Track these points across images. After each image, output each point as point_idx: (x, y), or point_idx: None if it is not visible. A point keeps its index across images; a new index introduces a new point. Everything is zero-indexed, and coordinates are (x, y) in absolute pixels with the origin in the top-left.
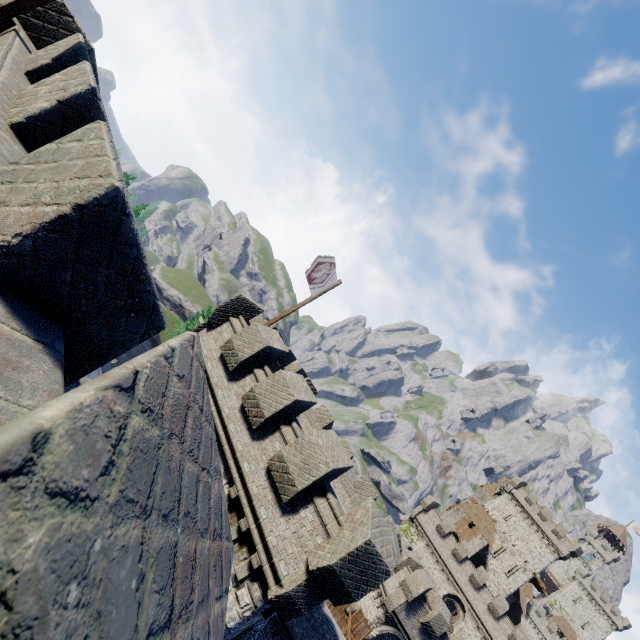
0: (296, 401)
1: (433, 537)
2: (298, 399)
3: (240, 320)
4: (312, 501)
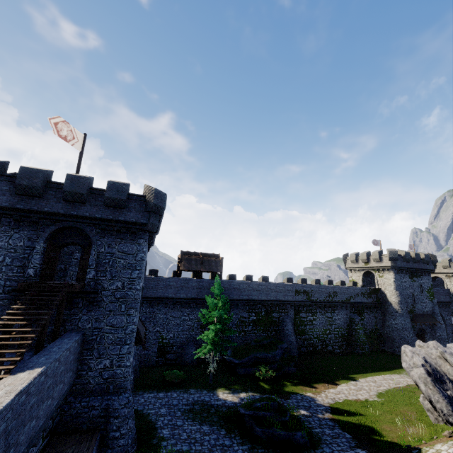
0: None
1: None
2: None
3: None
4: (452, 265)
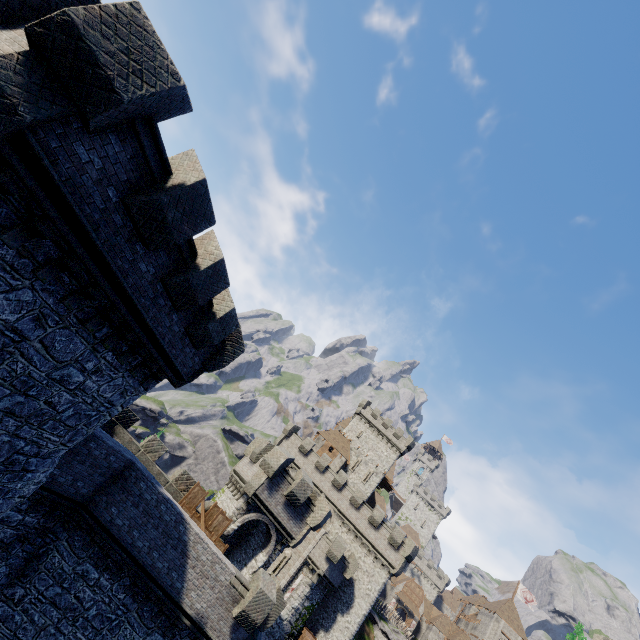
0: None
1: (297, 459)
2: None
3: None
4: None
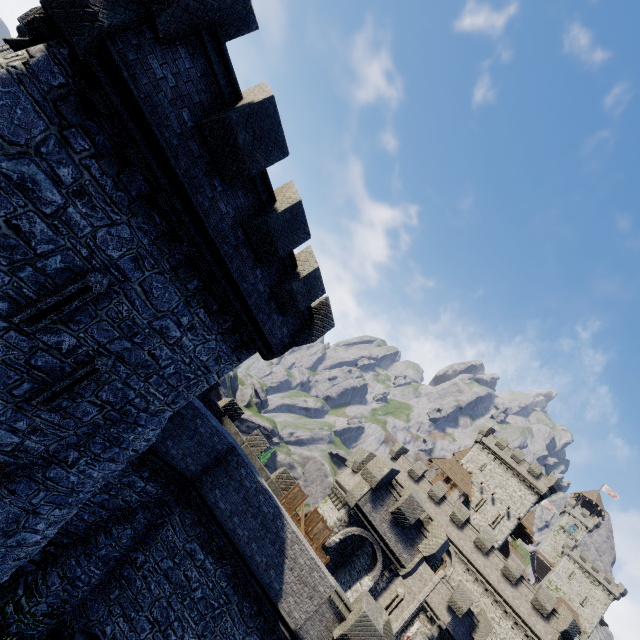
0: None
1: (406, 484)
2: None
3: None
4: None
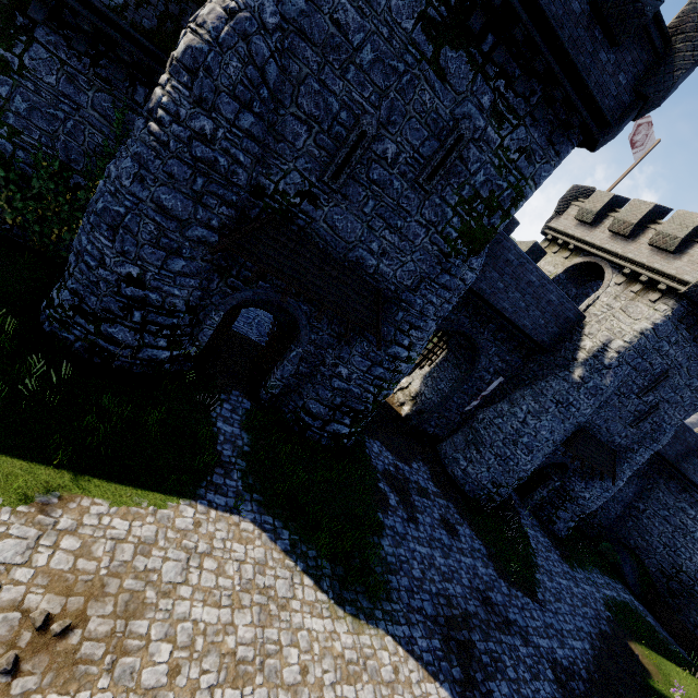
0: (656, 206)
1: None
2: (657, 204)
3: (580, 201)
4: (695, 244)
